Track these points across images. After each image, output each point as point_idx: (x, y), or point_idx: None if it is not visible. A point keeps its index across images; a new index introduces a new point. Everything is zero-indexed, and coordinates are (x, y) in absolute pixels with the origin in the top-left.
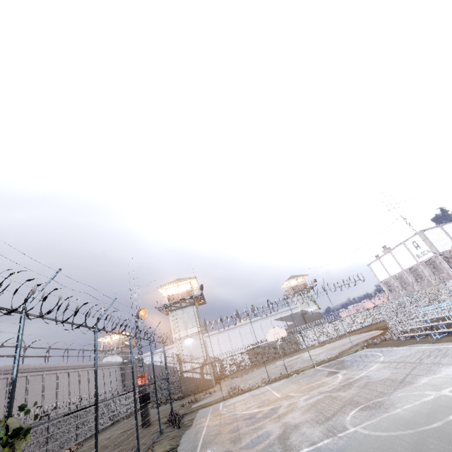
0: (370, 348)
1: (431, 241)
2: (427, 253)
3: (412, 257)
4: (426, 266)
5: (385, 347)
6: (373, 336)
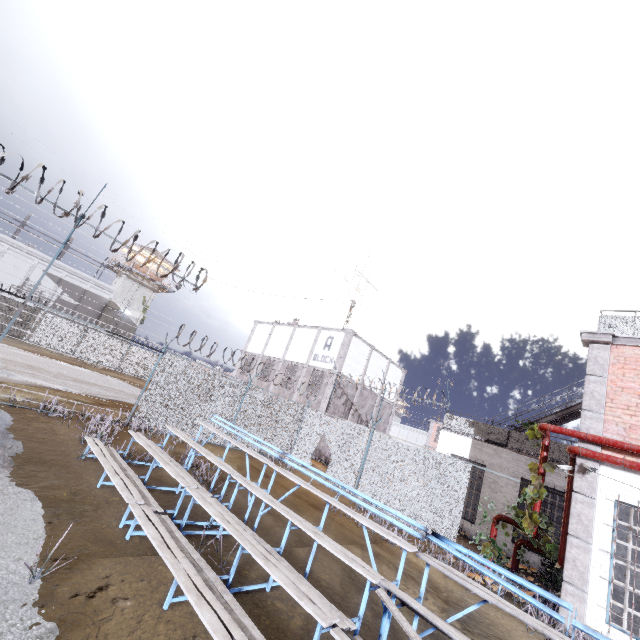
0: None
1: (347, 353)
2: (329, 362)
3: (309, 353)
4: (309, 375)
5: None
6: (124, 401)
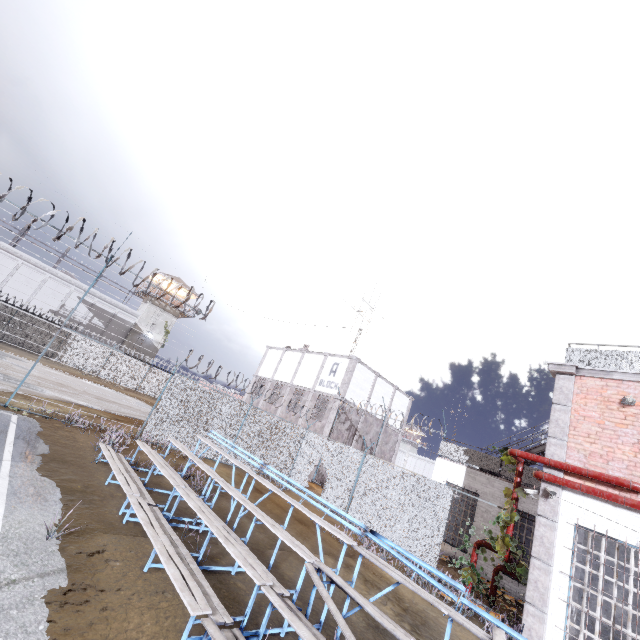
0: (29, 423)
1: (351, 379)
2: (334, 387)
3: (315, 378)
4: (315, 400)
5: (30, 445)
6: (139, 418)
